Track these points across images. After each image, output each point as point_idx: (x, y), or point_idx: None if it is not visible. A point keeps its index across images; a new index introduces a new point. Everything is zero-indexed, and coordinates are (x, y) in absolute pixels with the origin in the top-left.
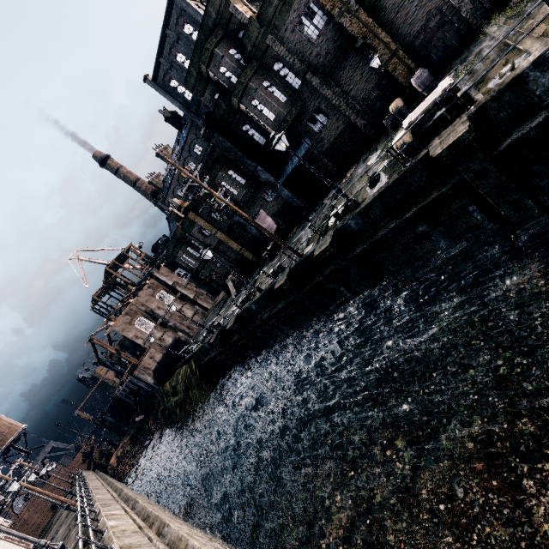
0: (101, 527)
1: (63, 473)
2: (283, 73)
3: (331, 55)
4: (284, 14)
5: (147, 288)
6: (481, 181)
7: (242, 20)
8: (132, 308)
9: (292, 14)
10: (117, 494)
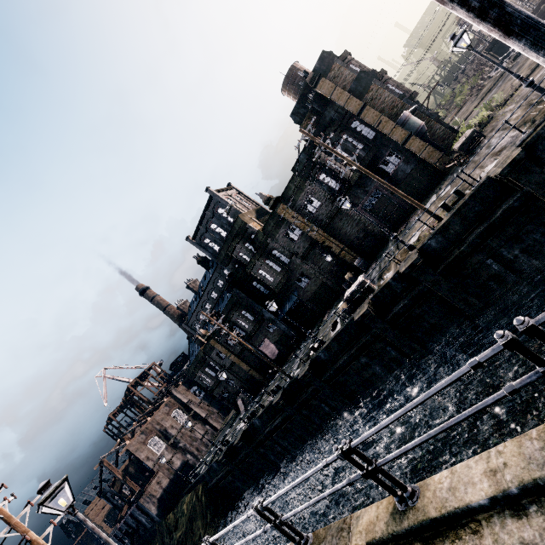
0: None
1: None
2: (278, 255)
3: (306, 248)
4: (277, 229)
5: (165, 406)
6: (386, 333)
7: (253, 231)
8: (148, 426)
9: (281, 229)
10: None
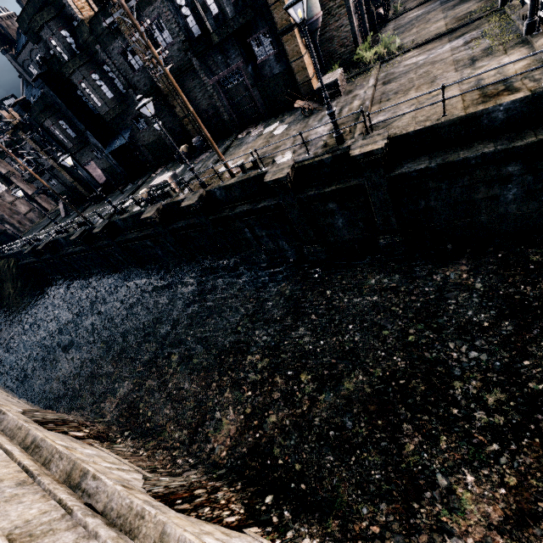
0: None
1: None
2: (112, 75)
3: (146, 89)
4: (111, 38)
5: None
6: (166, 237)
7: (75, 16)
8: None
9: (117, 42)
10: None
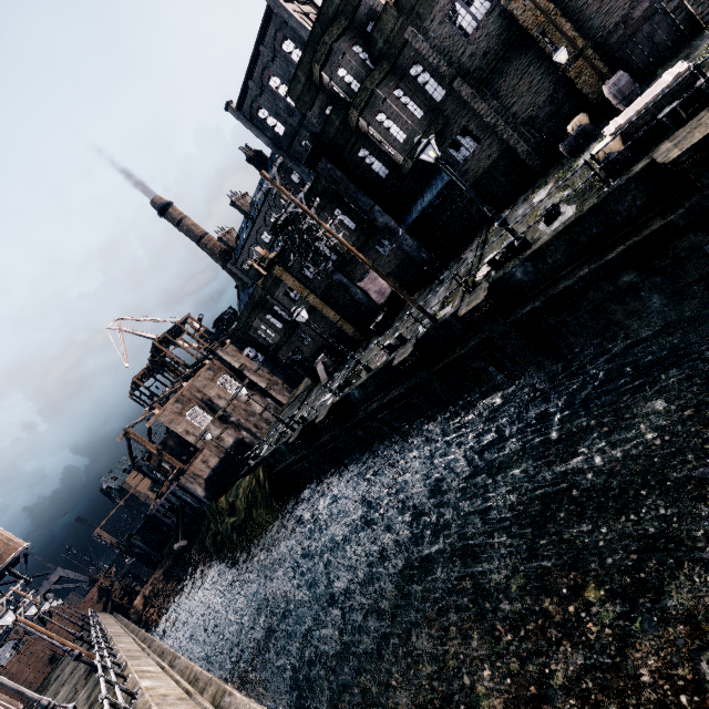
0: (130, 687)
1: (71, 613)
2: (422, 79)
3: (491, 54)
4: None
5: (207, 370)
6: None
7: (374, 7)
8: (185, 394)
9: None
10: (146, 646)
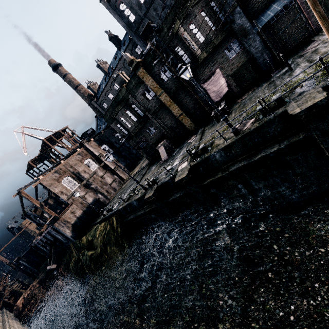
0: None
1: None
2: None
3: None
4: None
5: (77, 154)
6: None
7: None
8: (62, 168)
9: None
10: None
